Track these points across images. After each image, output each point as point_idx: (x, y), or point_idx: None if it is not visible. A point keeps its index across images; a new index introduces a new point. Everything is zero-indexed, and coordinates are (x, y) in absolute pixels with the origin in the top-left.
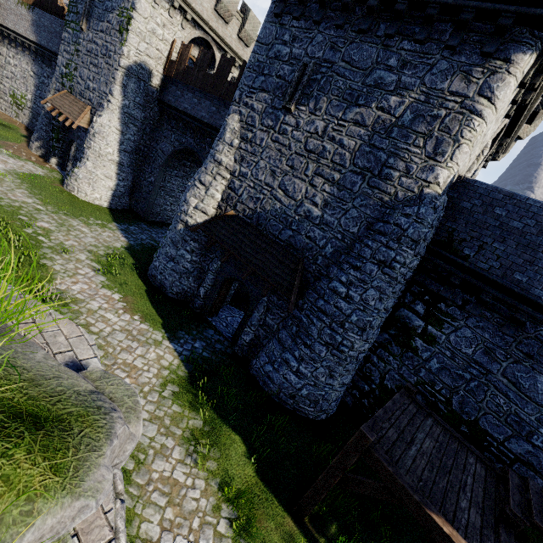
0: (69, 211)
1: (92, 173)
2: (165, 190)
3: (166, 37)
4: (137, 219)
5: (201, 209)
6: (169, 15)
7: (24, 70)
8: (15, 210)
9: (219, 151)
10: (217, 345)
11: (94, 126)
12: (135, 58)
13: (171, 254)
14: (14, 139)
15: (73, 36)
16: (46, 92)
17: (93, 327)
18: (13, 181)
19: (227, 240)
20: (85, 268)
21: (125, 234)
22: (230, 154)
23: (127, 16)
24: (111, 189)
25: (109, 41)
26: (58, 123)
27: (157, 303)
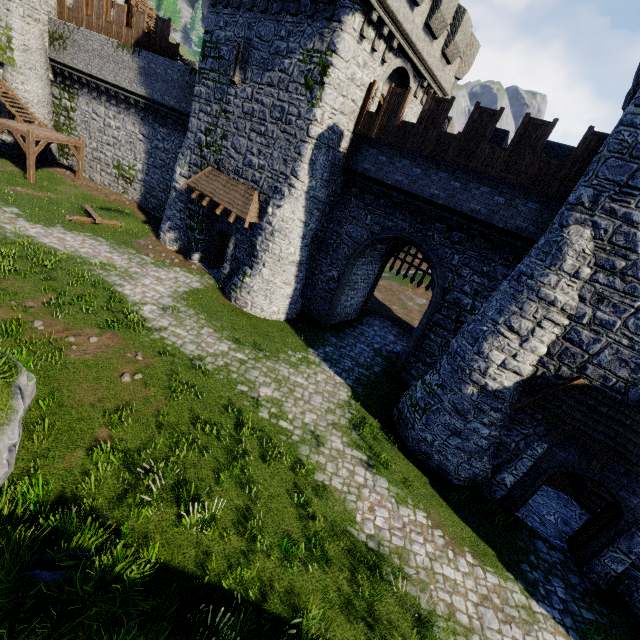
0: (265, 349)
1: (270, 282)
2: (348, 285)
3: (364, 80)
4: (319, 328)
5: (512, 368)
6: (372, 48)
7: (129, 134)
8: (228, 376)
9: (548, 284)
10: (571, 578)
11: (272, 222)
12: (328, 121)
13: (456, 426)
14: (141, 231)
15: (215, 90)
16: (175, 166)
17: (458, 614)
18: (188, 314)
19: (593, 433)
20: (356, 468)
21: (333, 367)
22: (571, 290)
23: (321, 63)
24: (289, 297)
25: (287, 100)
26: (198, 208)
27: (458, 508)
